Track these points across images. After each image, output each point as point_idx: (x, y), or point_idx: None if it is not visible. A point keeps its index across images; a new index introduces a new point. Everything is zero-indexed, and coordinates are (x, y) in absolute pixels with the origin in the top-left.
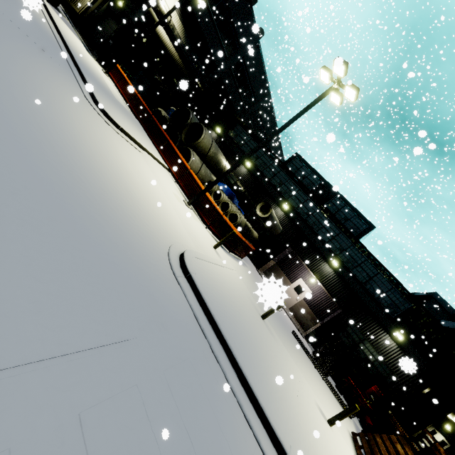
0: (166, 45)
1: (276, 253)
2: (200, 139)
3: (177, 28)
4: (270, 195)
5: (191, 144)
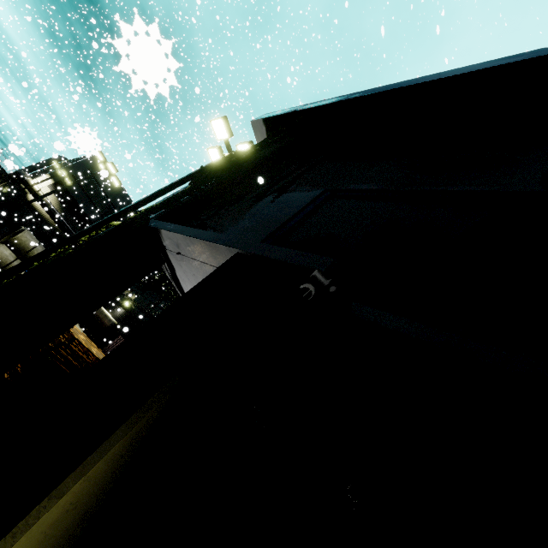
0: (39, 210)
1: (102, 347)
2: (16, 236)
3: (52, 200)
4: (117, 301)
5: (5, 241)
